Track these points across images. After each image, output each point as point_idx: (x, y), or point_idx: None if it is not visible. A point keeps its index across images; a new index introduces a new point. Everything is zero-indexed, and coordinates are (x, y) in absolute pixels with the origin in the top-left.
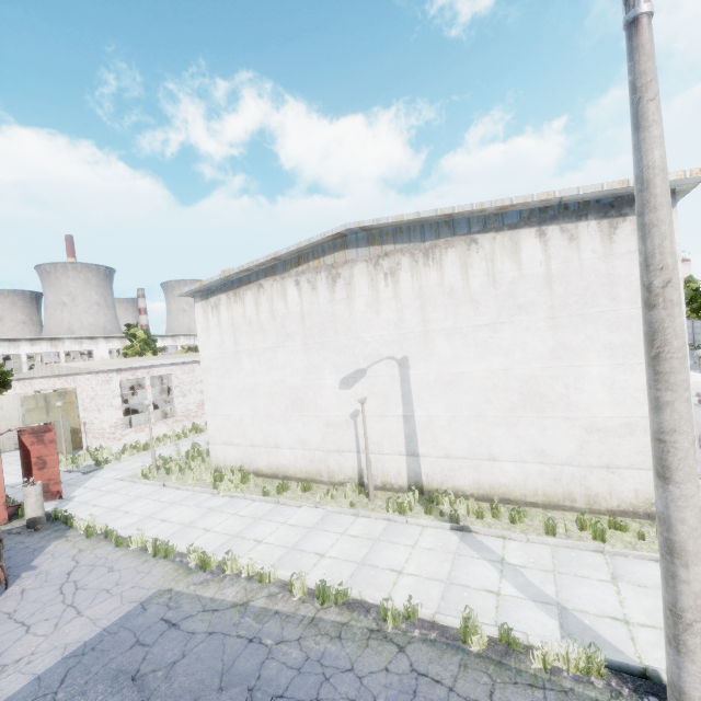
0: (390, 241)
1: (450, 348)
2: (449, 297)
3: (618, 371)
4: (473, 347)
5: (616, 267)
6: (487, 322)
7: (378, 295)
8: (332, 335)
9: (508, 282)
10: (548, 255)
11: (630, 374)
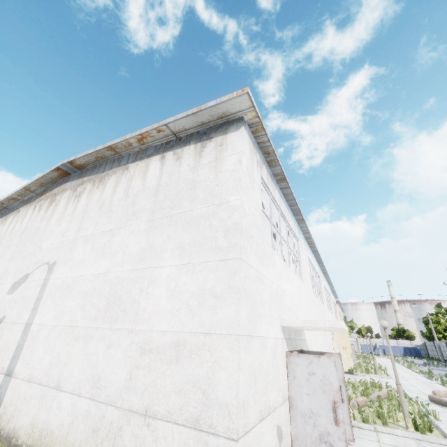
0: (88, 174)
1: (82, 253)
2: (99, 209)
3: (182, 272)
4: (95, 251)
5: (199, 175)
6: (112, 228)
7: (65, 211)
8: (29, 245)
9: (134, 194)
10: (162, 172)
11: (190, 275)
